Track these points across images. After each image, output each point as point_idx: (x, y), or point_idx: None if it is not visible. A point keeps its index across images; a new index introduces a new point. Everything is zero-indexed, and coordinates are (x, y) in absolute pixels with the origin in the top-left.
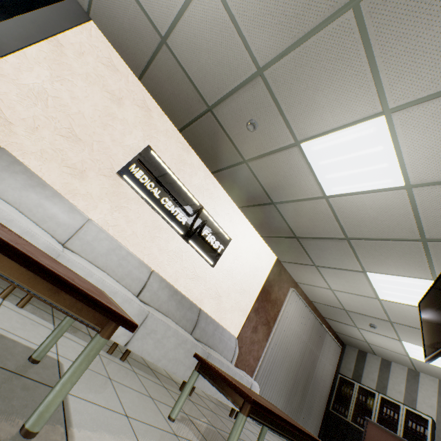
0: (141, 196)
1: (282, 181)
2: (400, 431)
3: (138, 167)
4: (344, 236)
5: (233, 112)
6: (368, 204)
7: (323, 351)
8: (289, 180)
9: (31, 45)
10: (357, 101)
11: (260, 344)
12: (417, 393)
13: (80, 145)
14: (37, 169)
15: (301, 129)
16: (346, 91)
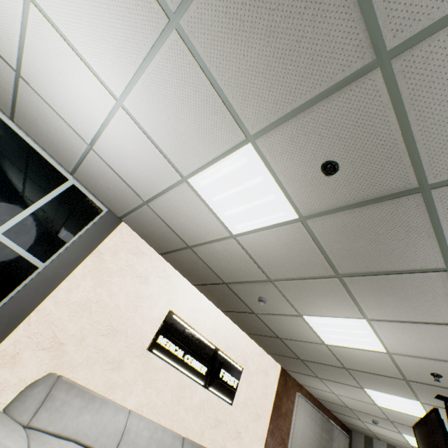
0: (168, 362)
1: (287, 329)
2: None
3: (164, 336)
4: (343, 365)
5: (246, 289)
6: (360, 354)
7: None
8: (293, 330)
9: (79, 265)
10: (345, 310)
11: None
12: None
13: (117, 336)
14: (84, 378)
15: (303, 310)
16: (337, 304)
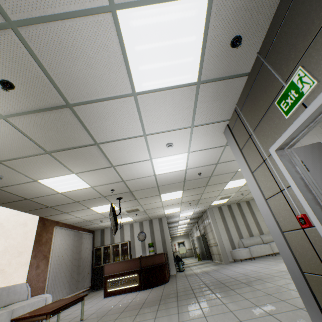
0: None
1: (31, 191)
2: (121, 253)
3: None
4: (75, 201)
5: None
6: (81, 192)
7: (83, 243)
8: (36, 191)
9: None
10: (62, 171)
11: (44, 271)
12: (124, 234)
13: None
14: None
15: (36, 177)
16: (56, 169)
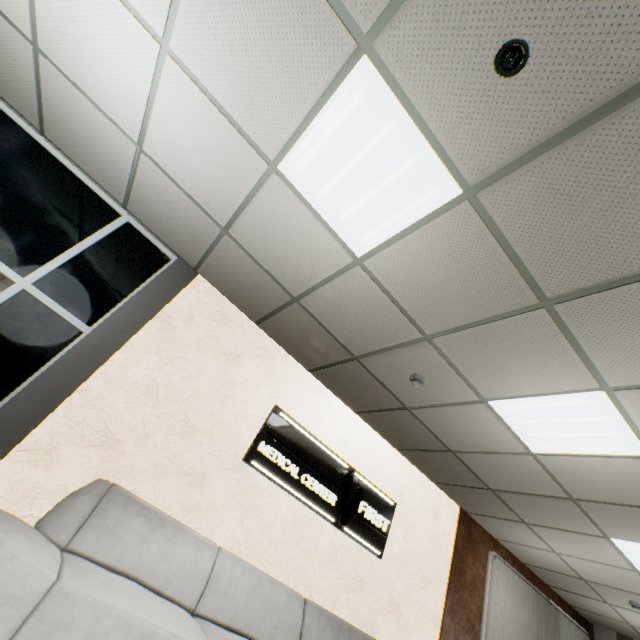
0: (276, 482)
1: (463, 431)
2: None
3: (268, 442)
4: (567, 494)
5: (389, 364)
6: (599, 468)
7: None
8: (473, 432)
9: (138, 331)
10: (564, 376)
11: None
12: None
13: (198, 436)
14: (150, 493)
15: (488, 389)
16: (547, 366)
